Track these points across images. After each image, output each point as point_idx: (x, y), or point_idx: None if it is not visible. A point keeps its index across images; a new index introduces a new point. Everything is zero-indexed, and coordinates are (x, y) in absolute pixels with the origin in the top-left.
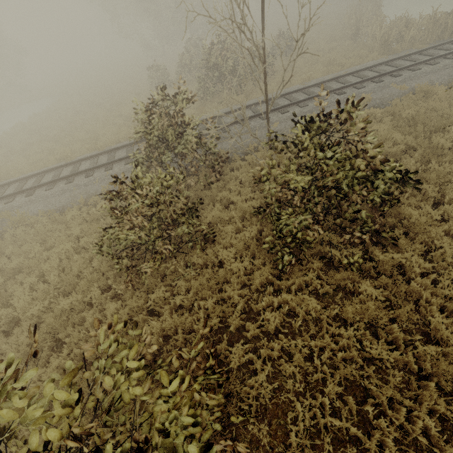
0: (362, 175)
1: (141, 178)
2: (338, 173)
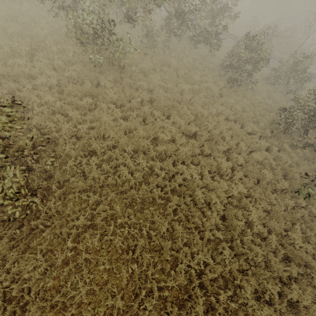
0: (304, 65)
1: (262, 39)
2: (300, 64)
